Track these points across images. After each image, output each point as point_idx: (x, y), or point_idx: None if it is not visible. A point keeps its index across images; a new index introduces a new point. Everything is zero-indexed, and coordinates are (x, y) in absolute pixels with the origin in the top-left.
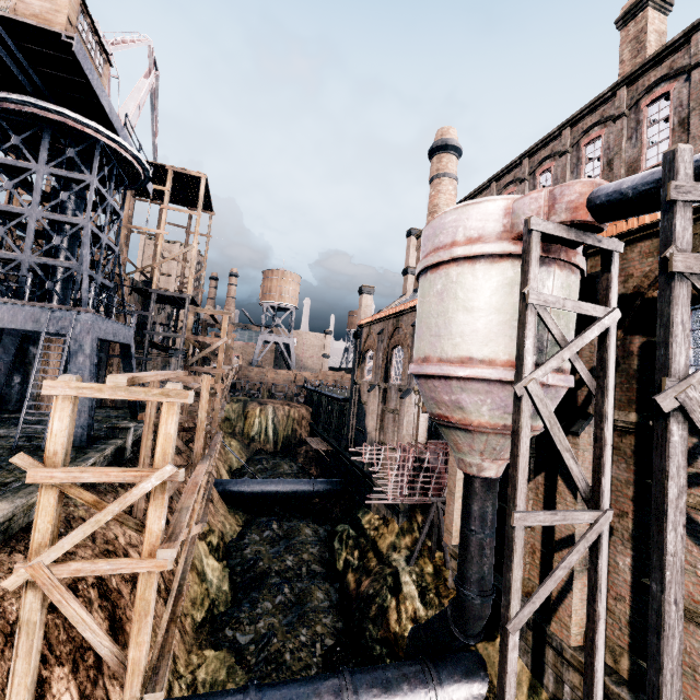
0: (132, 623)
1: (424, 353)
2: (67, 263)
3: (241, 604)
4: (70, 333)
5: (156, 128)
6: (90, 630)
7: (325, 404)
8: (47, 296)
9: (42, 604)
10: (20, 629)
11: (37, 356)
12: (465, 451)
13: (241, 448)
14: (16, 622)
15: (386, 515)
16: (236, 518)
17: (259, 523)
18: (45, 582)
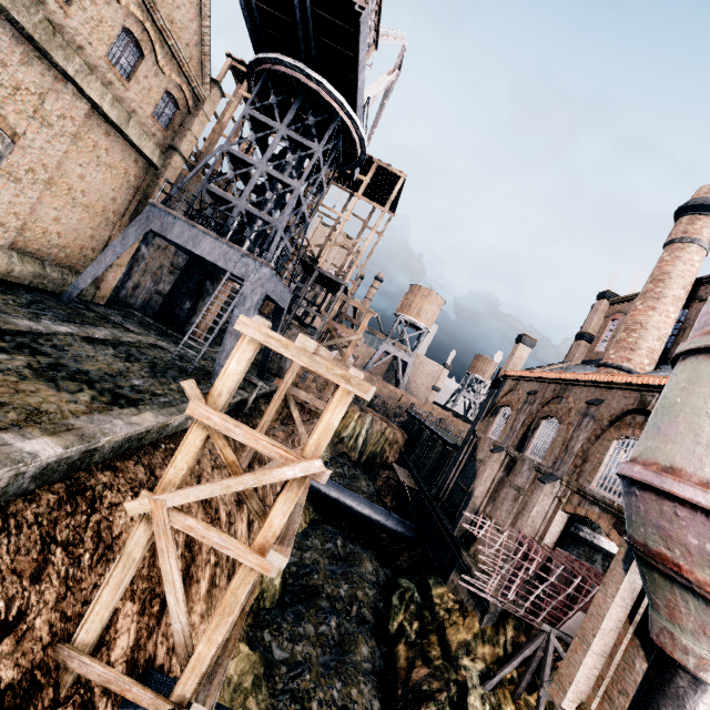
0: (214, 614)
1: (671, 461)
2: (269, 217)
3: (285, 610)
4: (248, 280)
5: (377, 123)
6: (174, 595)
7: (425, 438)
8: (241, 242)
9: (147, 542)
10: (120, 557)
11: (216, 290)
12: (685, 626)
13: (329, 444)
14: (117, 538)
15: (466, 602)
16: (305, 513)
17: (325, 530)
18: (159, 523)
